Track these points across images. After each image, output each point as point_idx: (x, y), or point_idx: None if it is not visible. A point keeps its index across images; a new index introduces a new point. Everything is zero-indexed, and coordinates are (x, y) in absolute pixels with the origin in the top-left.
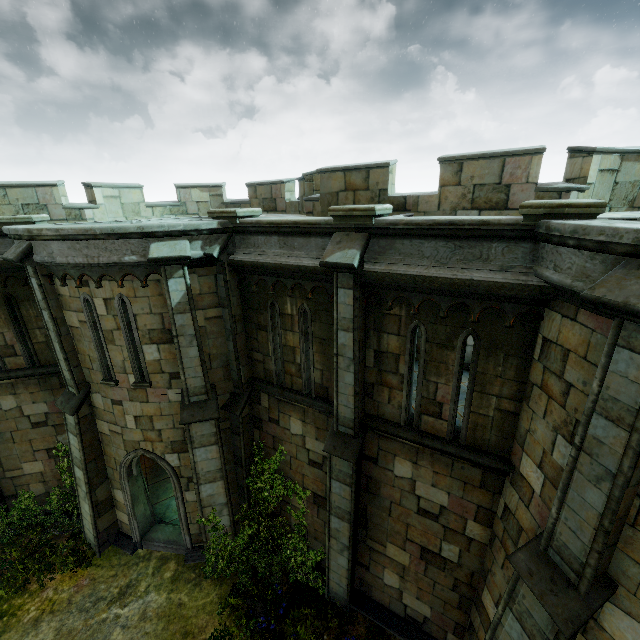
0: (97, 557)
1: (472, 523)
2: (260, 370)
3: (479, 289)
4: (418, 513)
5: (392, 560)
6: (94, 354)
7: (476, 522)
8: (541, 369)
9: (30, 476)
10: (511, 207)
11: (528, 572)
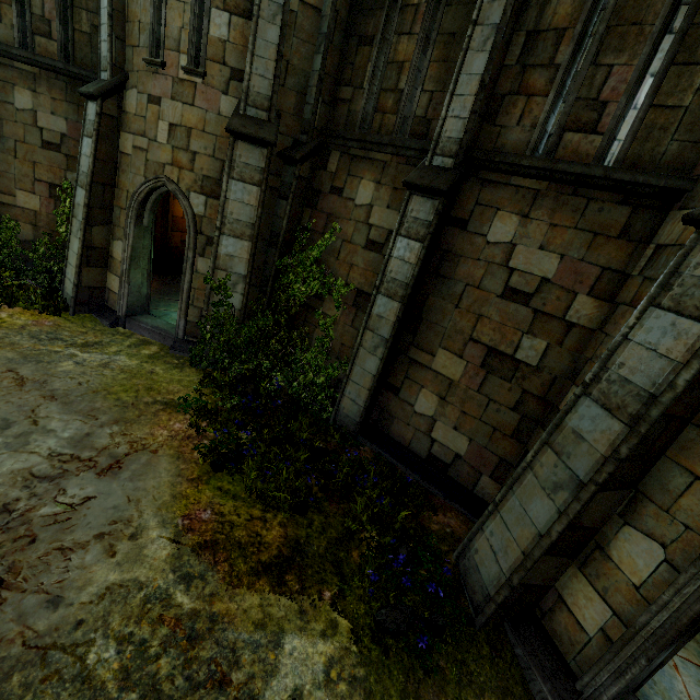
0: (69, 314)
1: (583, 299)
2: (342, 116)
3: None
4: (502, 296)
5: (437, 375)
6: (147, 17)
7: (590, 296)
8: None
9: (21, 211)
10: None
11: None
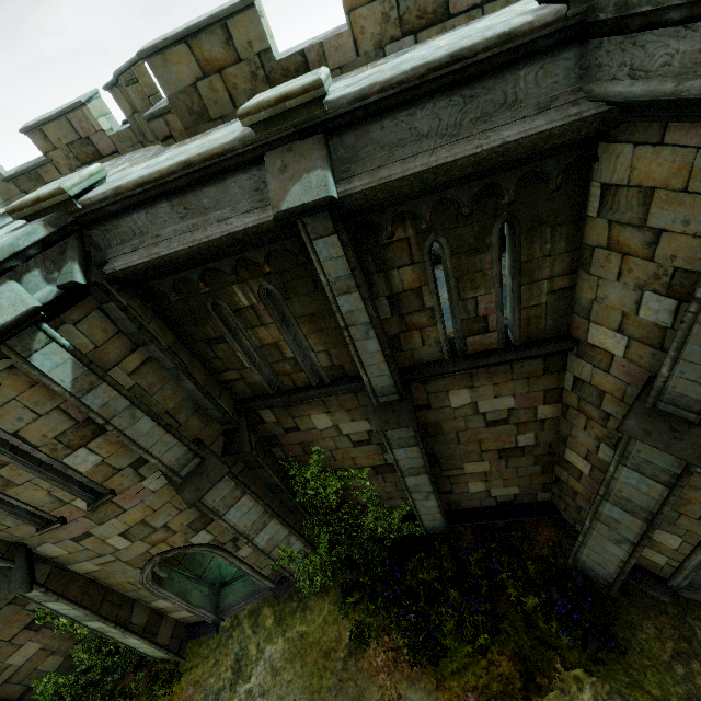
0: (183, 663)
1: (542, 407)
2: (243, 389)
3: (518, 154)
4: (487, 427)
5: (473, 474)
6: None
7: (546, 405)
8: (605, 226)
9: (29, 662)
10: (455, 12)
11: (645, 433)
